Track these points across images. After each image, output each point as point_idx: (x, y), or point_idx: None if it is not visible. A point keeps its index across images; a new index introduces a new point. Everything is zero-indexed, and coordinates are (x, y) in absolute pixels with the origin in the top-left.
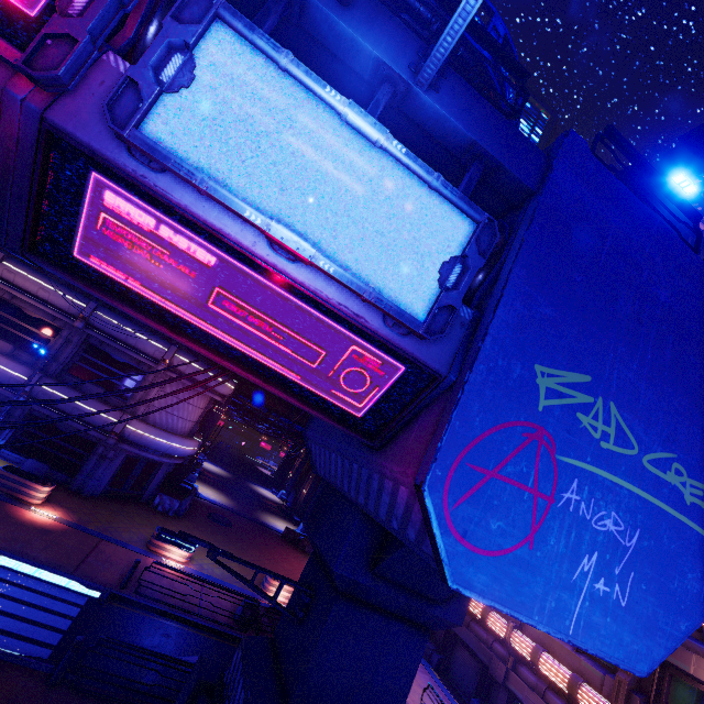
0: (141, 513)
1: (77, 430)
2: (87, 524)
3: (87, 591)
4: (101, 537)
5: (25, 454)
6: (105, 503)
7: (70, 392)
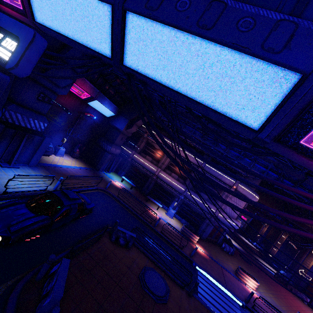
0: (220, 251)
1: (197, 211)
2: (212, 256)
3: (236, 300)
4: (220, 265)
5: (181, 217)
6: (208, 243)
7: (198, 196)
